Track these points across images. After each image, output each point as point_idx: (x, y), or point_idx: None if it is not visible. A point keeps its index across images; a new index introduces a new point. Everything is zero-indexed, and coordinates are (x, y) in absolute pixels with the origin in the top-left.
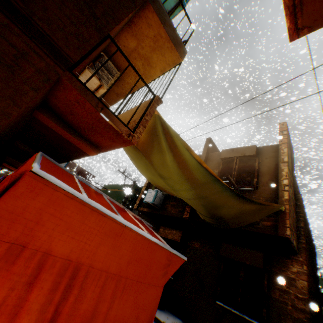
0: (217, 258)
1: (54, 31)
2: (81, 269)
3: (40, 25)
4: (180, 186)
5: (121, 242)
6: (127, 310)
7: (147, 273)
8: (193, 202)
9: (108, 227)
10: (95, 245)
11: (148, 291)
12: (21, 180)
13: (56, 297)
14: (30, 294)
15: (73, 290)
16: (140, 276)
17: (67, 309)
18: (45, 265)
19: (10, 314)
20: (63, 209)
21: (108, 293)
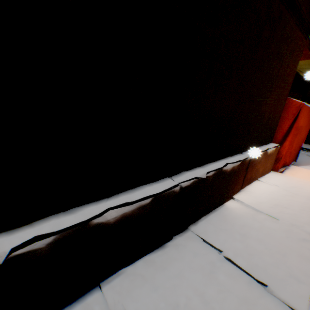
0: (300, 99)
1: (308, 15)
2: (300, 128)
3: (305, 19)
4: (307, 63)
5: (308, 115)
6: (302, 136)
7: (308, 122)
8: (309, 70)
9: (307, 112)
10: (304, 119)
11: (306, 128)
12: (301, 109)
13: (297, 137)
14: (294, 138)
15: (298, 134)
16: (307, 124)
17: (296, 139)
18: (297, 130)
19: (291, 143)
20: (303, 112)
21: (301, 133)
